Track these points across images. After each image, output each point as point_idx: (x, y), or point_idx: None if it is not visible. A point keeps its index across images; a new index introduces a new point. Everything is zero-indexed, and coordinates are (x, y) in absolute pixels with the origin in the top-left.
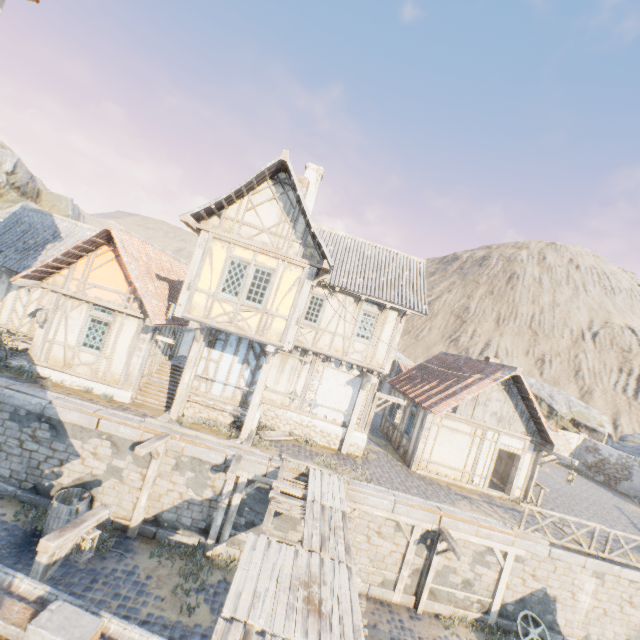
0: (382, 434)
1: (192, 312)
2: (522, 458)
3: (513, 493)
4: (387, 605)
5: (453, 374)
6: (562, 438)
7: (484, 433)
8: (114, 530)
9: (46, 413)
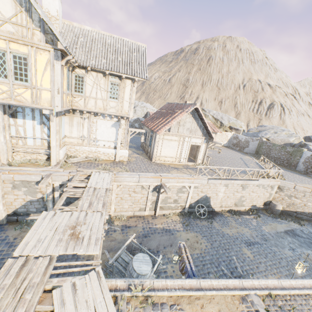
0: (141, 148)
1: None
2: (201, 147)
3: (198, 162)
4: (142, 217)
5: (170, 113)
6: (224, 135)
7: (184, 139)
8: None
9: None
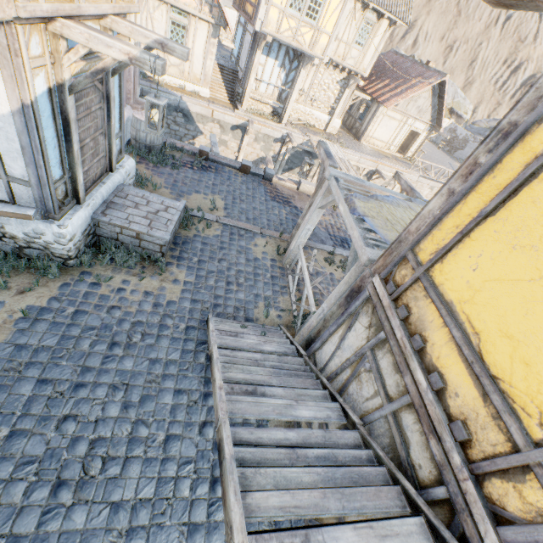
0: None
1: (268, 27)
2: (420, 136)
3: (407, 155)
4: None
5: (401, 76)
6: None
7: (407, 120)
8: None
9: (181, 107)
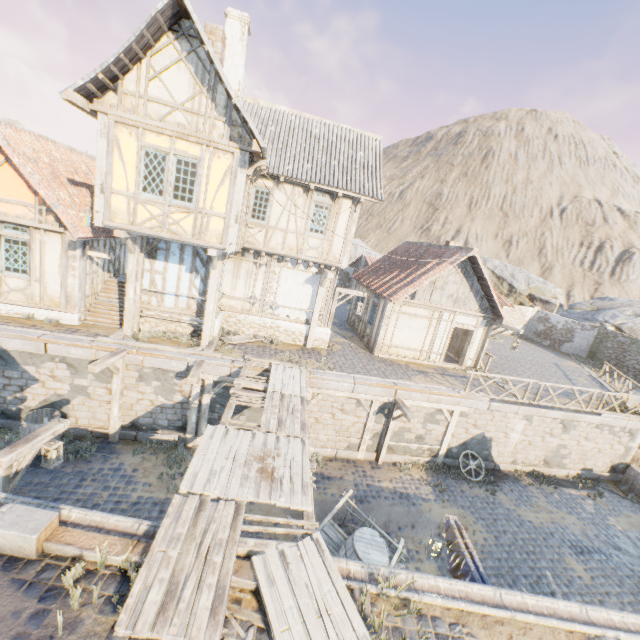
0: (349, 327)
1: (114, 219)
2: (475, 333)
3: (465, 364)
4: (353, 462)
5: (414, 262)
6: (518, 313)
7: (441, 315)
8: (95, 438)
9: None
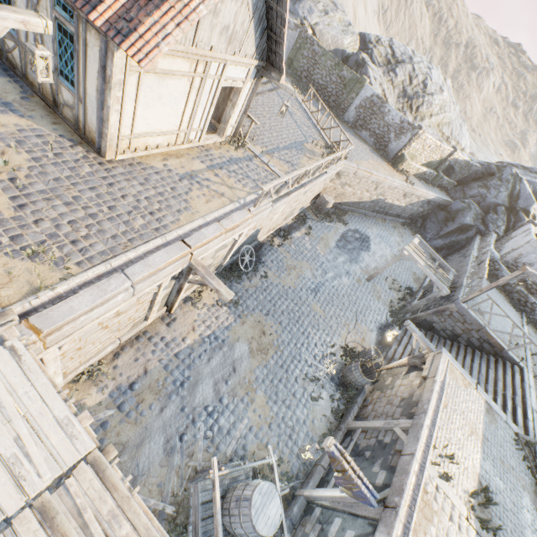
0: None
1: None
2: (243, 92)
3: (226, 134)
4: (144, 335)
5: None
6: None
7: (208, 69)
8: None
9: None
